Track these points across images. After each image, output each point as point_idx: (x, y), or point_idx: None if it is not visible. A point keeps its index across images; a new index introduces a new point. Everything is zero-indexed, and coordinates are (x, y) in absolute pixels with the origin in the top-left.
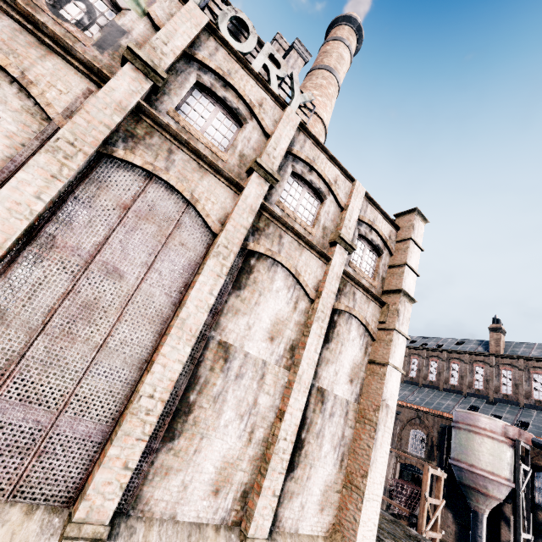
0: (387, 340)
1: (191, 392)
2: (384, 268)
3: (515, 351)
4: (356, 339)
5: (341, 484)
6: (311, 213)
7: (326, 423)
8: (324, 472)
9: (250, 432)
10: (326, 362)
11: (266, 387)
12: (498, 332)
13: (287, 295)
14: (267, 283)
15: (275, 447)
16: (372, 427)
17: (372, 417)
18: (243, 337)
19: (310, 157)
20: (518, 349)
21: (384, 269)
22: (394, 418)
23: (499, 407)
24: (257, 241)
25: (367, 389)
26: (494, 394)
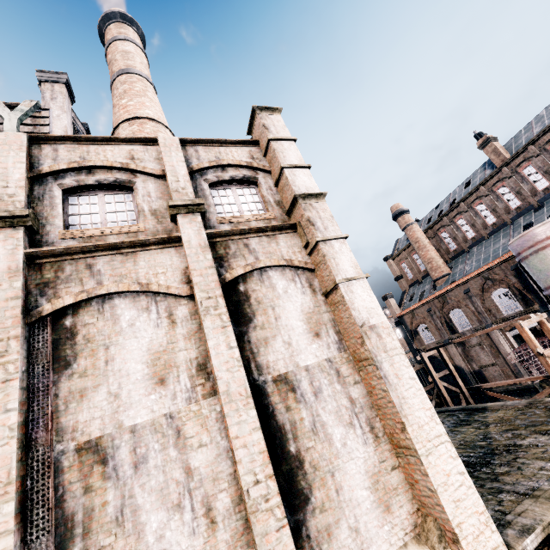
0: (321, 259)
1: (71, 544)
2: (272, 191)
3: (518, 145)
4: (289, 287)
5: (393, 456)
6: (129, 211)
7: (317, 408)
8: (357, 463)
9: (205, 513)
10: (265, 344)
11: (193, 441)
12: (489, 143)
13: (150, 317)
14: (108, 328)
15: (248, 505)
16: (372, 366)
17: (364, 354)
18: (114, 414)
19: (75, 160)
20: (520, 140)
21: (273, 192)
22: (393, 333)
23: (549, 205)
24: (54, 297)
25: (342, 327)
26: (534, 198)
